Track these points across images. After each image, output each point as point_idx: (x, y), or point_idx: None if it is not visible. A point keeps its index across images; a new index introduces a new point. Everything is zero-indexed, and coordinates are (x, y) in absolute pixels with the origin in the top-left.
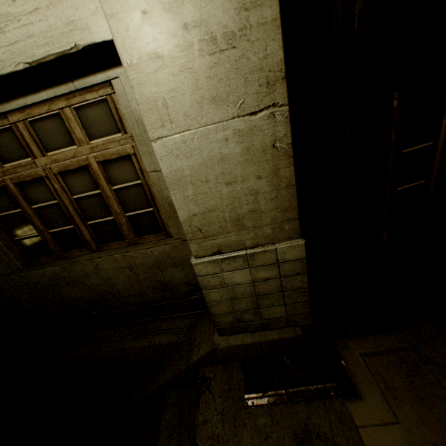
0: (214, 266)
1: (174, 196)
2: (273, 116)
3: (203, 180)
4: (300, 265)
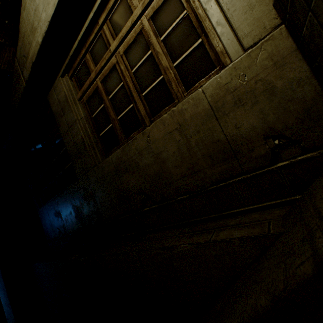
0: None
1: None
2: None
3: None
4: None
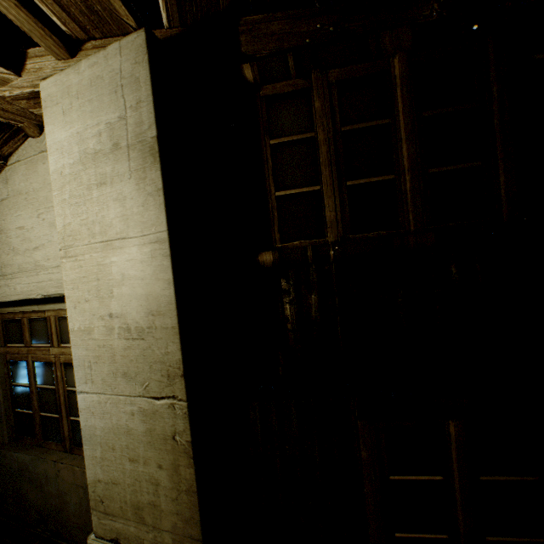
0: None
1: (86, 451)
2: (174, 406)
3: (110, 445)
4: None
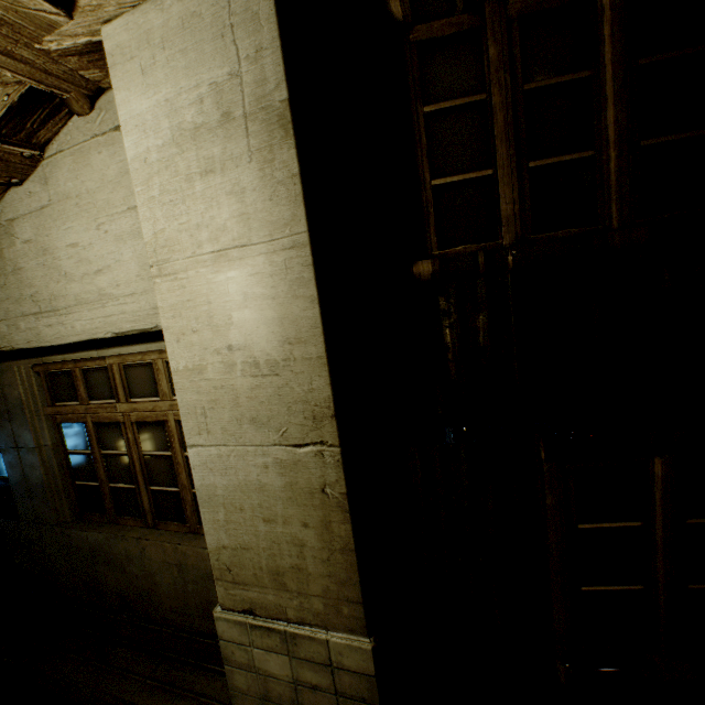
0: (242, 632)
1: (203, 515)
2: (322, 454)
3: (237, 505)
4: (367, 684)
